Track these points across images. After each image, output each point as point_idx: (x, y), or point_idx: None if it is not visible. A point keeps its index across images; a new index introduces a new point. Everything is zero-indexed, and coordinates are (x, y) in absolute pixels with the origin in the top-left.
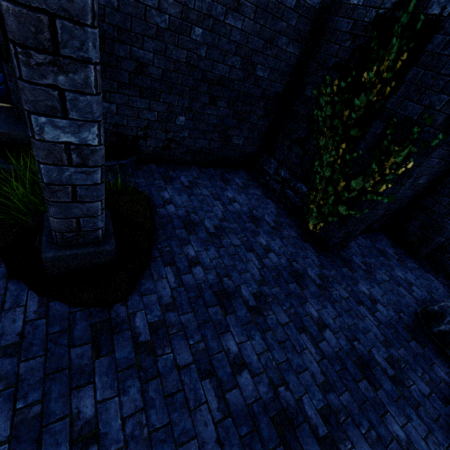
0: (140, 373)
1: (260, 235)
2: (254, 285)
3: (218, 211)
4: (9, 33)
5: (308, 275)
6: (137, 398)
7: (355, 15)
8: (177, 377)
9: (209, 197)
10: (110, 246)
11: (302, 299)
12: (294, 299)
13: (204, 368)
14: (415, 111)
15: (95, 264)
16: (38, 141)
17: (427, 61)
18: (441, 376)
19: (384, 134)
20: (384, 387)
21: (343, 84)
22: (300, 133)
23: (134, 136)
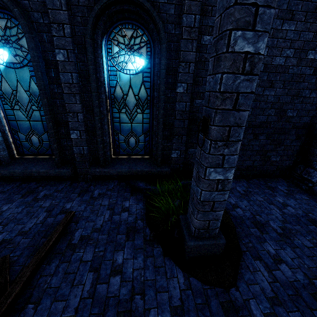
0: None
1: None
2: None
3: (276, 214)
4: (210, 137)
5: None
6: None
7: None
8: None
9: (264, 202)
10: (223, 240)
11: None
12: None
13: None
14: None
15: (212, 252)
16: (206, 180)
17: None
18: None
19: None
20: None
21: None
22: None
23: None
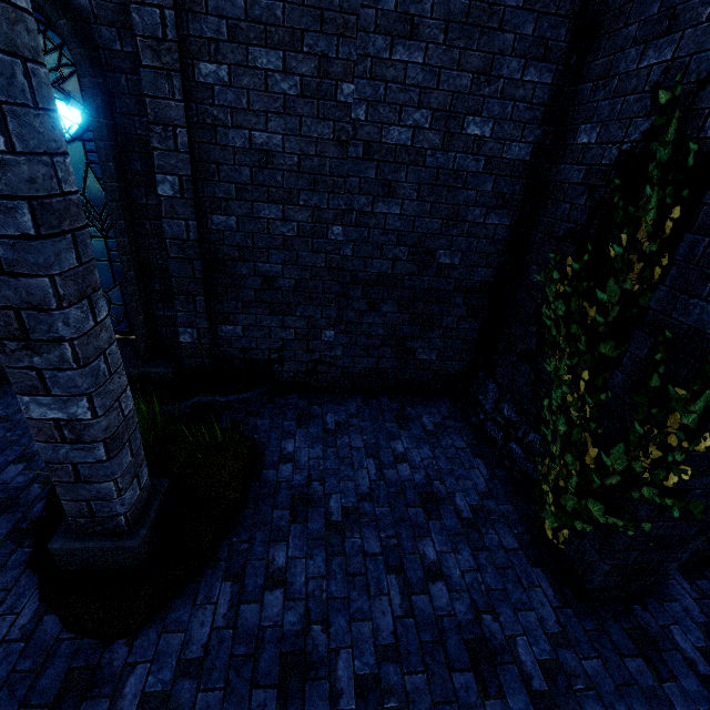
0: None
1: (429, 536)
2: (369, 655)
3: (364, 478)
4: None
5: (514, 659)
6: None
7: (587, 159)
8: None
9: (360, 451)
10: (133, 541)
11: None
12: None
13: None
14: (707, 317)
15: (118, 563)
16: (28, 419)
17: (709, 222)
18: None
19: (655, 359)
20: None
21: (575, 264)
22: (528, 343)
23: (267, 360)
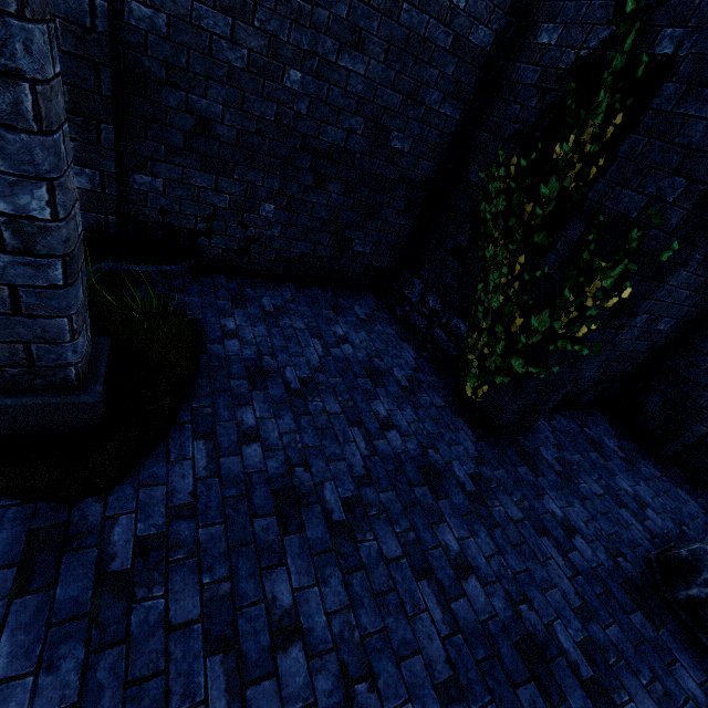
0: (92, 631)
1: (379, 399)
2: (349, 483)
3: (313, 355)
4: None
5: (452, 475)
6: (71, 681)
7: (545, 60)
8: (161, 645)
9: (304, 332)
10: (90, 396)
11: (434, 517)
12: (420, 514)
13: (219, 633)
14: (633, 204)
15: (64, 425)
16: None
17: (651, 124)
18: (688, 689)
19: (585, 241)
20: (569, 701)
21: (523, 162)
22: (460, 240)
23: (192, 229)
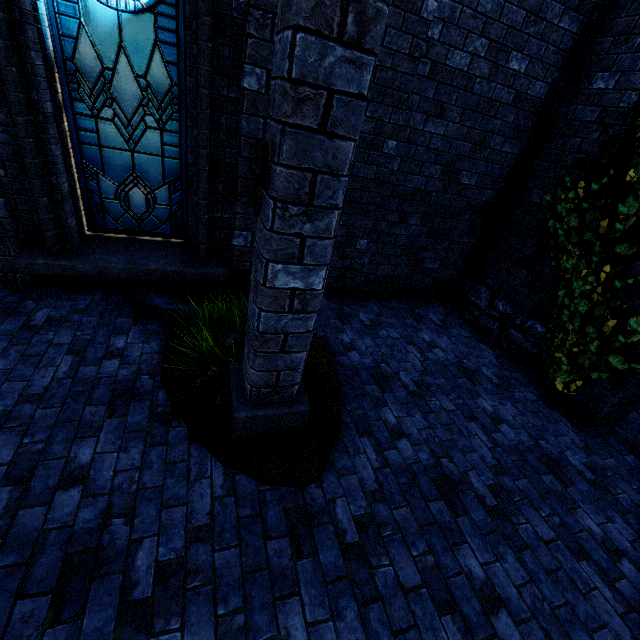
0: (354, 589)
1: (481, 396)
2: (487, 472)
3: (415, 360)
4: (274, 192)
5: (569, 464)
6: (357, 627)
7: (603, 101)
8: (405, 604)
9: (400, 340)
10: (305, 406)
11: (569, 503)
12: (556, 500)
13: (441, 597)
14: None
15: (284, 428)
16: (267, 289)
17: None
18: None
19: None
20: None
21: (595, 186)
22: (526, 252)
23: None
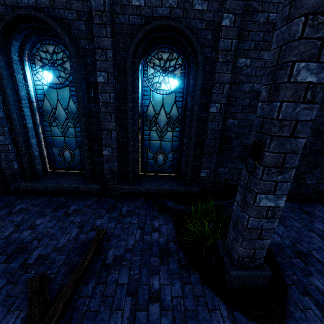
0: None
1: None
2: None
3: (319, 243)
4: (263, 163)
5: None
6: None
7: None
8: None
9: (302, 228)
10: (269, 271)
11: None
12: None
13: None
14: None
15: (256, 284)
16: (255, 206)
17: None
18: None
19: None
20: None
21: None
22: None
23: (235, 184)
